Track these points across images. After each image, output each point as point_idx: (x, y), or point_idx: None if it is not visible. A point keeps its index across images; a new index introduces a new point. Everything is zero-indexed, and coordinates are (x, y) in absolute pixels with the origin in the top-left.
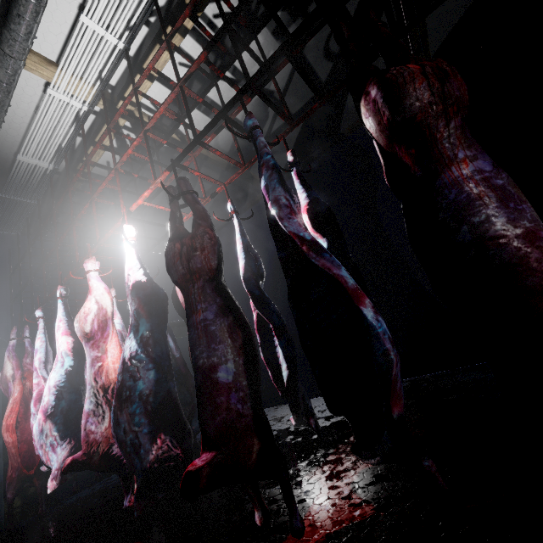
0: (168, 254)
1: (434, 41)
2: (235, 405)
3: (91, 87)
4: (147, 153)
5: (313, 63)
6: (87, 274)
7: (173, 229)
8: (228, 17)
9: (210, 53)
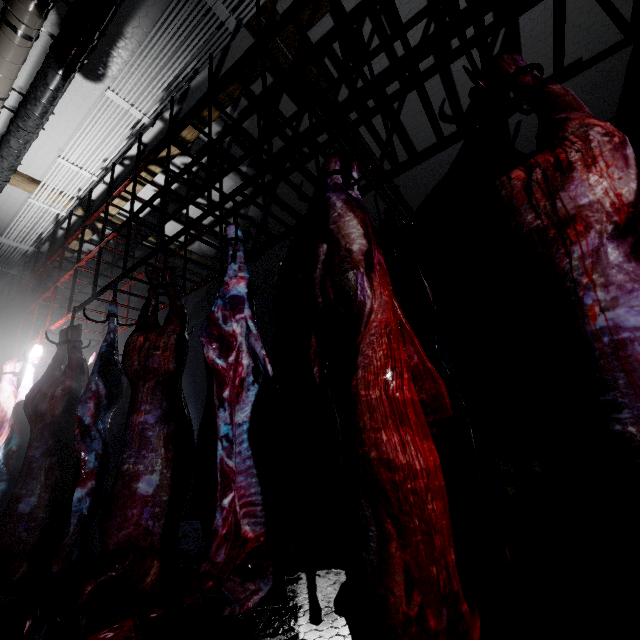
0: (27, 395)
1: (413, 198)
2: (19, 533)
3: (70, 200)
4: (72, 287)
5: (288, 201)
6: (3, 375)
7: (48, 370)
8: (130, 215)
9: (184, 187)
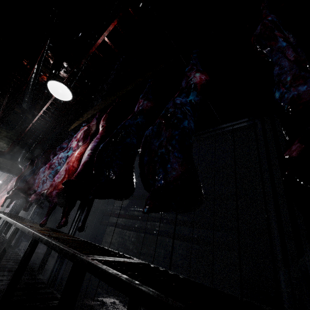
0: None
1: None
2: None
3: None
4: None
5: None
6: None
7: None
8: None
9: None
